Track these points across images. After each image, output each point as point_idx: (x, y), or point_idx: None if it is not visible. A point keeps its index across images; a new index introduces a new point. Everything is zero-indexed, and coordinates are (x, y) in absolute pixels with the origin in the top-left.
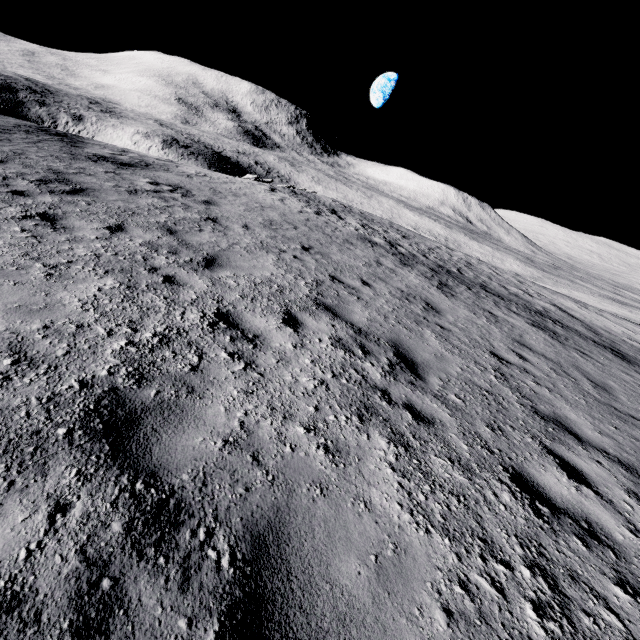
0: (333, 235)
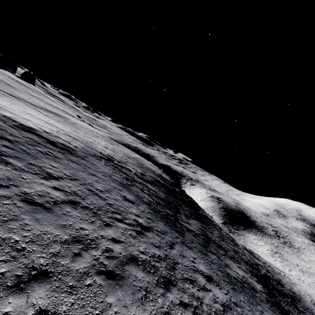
0: (62, 114)
